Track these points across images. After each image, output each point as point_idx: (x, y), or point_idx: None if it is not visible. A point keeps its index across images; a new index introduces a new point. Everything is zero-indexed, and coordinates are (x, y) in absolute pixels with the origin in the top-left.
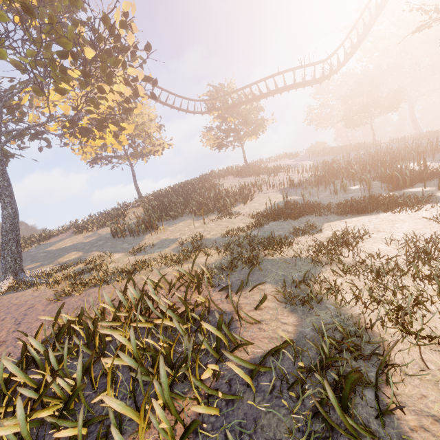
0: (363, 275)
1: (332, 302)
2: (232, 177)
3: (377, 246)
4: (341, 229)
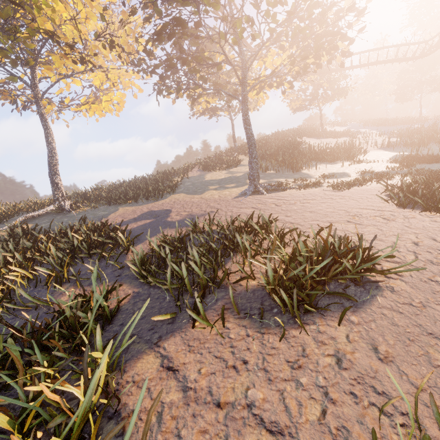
0: None
1: None
2: (304, 137)
3: None
4: None
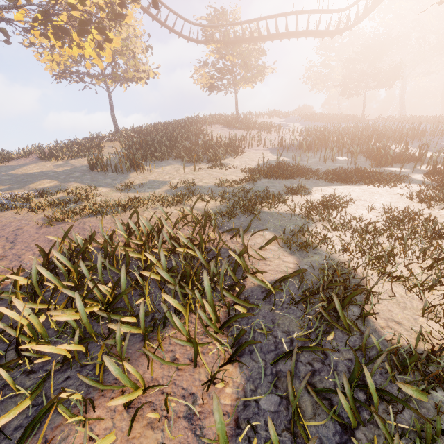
0: (348, 232)
1: (323, 250)
2: (220, 126)
3: (359, 212)
4: (328, 194)
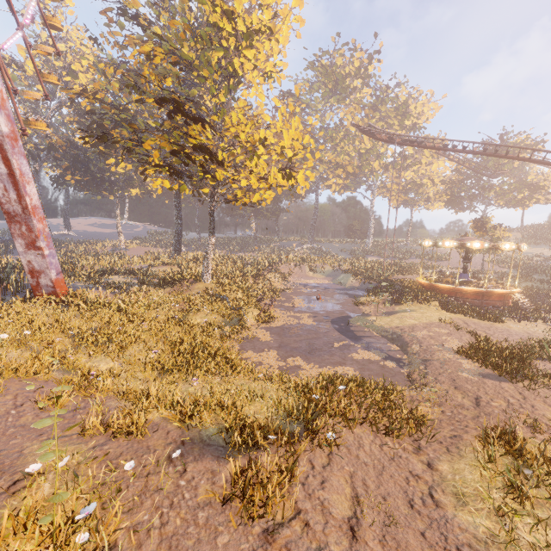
0: None
1: None
2: None
3: None
4: None
